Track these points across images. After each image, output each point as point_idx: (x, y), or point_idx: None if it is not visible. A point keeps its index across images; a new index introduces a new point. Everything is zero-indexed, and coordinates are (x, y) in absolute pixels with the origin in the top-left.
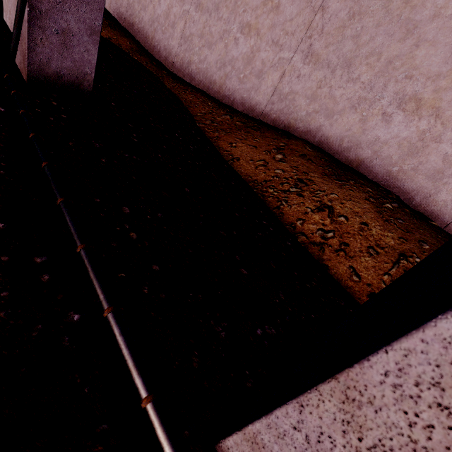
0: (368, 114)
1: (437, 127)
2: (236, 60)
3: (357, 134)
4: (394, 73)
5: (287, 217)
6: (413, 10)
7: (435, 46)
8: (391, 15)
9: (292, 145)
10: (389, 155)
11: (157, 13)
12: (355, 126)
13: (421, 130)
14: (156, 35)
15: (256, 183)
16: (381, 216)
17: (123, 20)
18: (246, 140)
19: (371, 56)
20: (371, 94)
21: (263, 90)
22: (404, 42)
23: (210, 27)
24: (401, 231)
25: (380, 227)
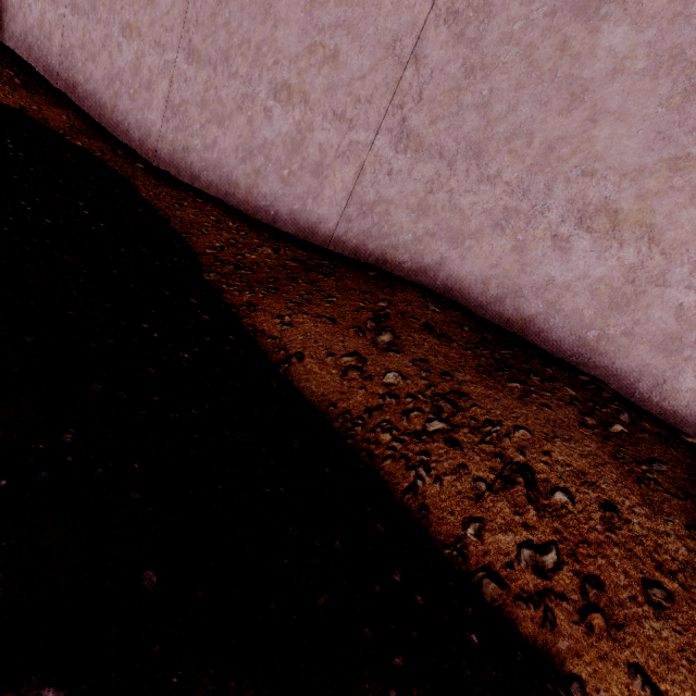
0: (526, 237)
1: (655, 259)
2: (271, 145)
3: (511, 273)
4: (561, 166)
5: (441, 519)
6: (576, 62)
7: (625, 121)
8: (539, 70)
9: (402, 303)
10: (577, 310)
11: (118, 65)
12: (506, 258)
13: (628, 264)
14: (119, 103)
15: (349, 419)
16: (626, 468)
17: (55, 77)
18: (311, 303)
19: (514, 138)
20: (527, 204)
21: (327, 196)
22: (569, 114)
23: (218, 90)
24: (677, 500)
25: (644, 510)
